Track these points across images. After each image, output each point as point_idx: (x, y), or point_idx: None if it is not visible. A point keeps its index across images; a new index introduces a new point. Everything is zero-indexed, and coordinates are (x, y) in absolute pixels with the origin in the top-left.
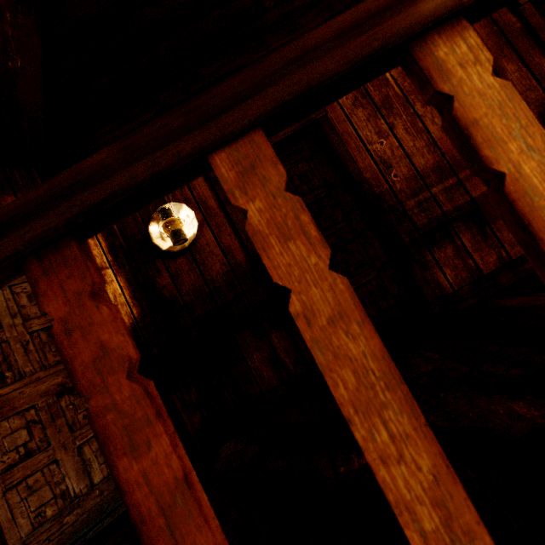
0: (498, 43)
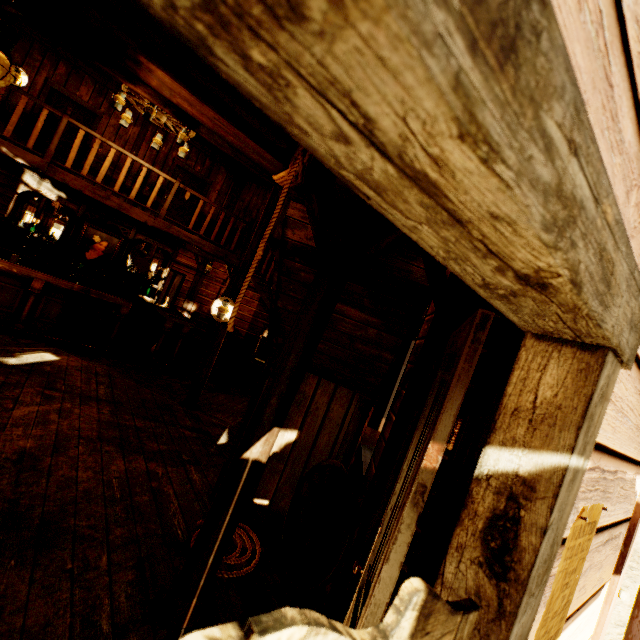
0: (162, 162)
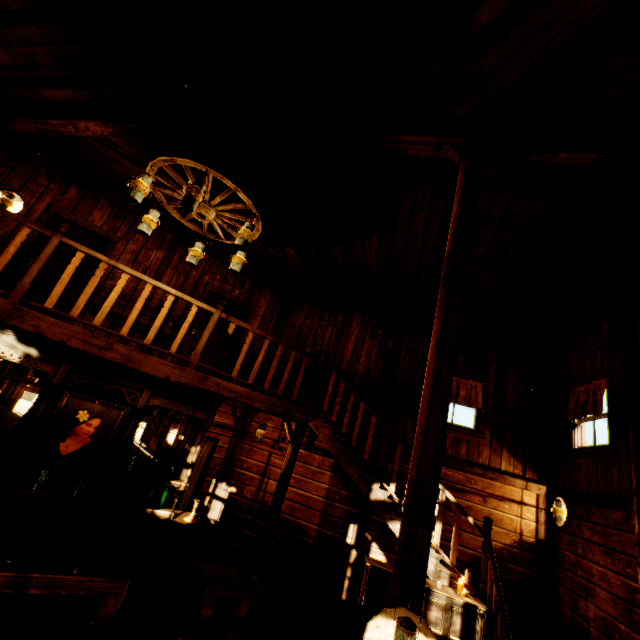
0: (191, 289)
